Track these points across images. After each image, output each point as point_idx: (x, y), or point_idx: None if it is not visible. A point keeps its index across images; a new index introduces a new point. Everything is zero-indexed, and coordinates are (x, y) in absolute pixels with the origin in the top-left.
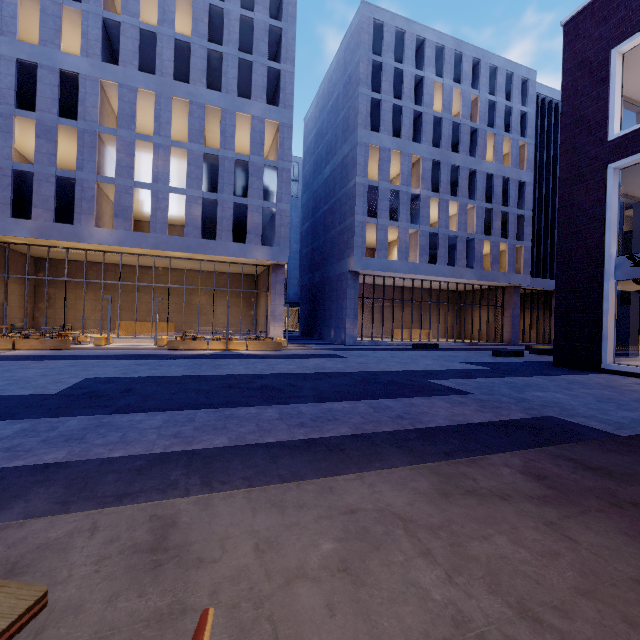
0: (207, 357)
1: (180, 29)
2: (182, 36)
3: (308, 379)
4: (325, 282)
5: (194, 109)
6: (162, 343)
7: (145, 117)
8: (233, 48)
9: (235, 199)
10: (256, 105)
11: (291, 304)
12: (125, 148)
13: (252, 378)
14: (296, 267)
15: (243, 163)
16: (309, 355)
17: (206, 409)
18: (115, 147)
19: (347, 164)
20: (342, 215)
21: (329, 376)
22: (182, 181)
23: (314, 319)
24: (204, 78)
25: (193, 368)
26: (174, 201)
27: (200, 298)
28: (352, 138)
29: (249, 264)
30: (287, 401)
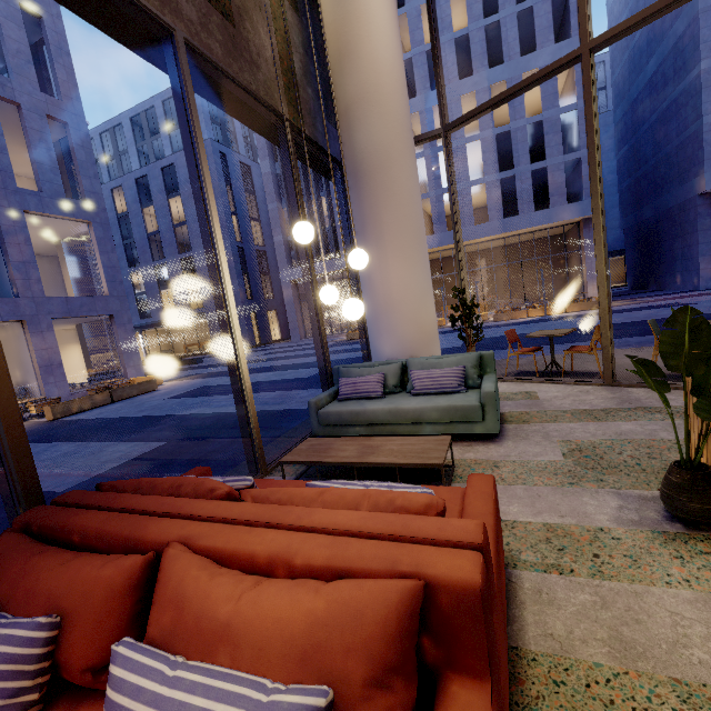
0: (532, 322)
1: (453, 20)
2: (460, 32)
3: (636, 325)
4: (661, 217)
5: (480, 97)
6: (485, 318)
7: (437, 125)
8: (509, 7)
9: (532, 167)
10: (543, 53)
11: (612, 254)
12: (431, 164)
13: (581, 329)
14: (614, 205)
15: (535, 124)
16: (640, 308)
17: (555, 345)
18: (422, 165)
19: (683, 49)
20: (680, 122)
21: (660, 321)
22: (474, 167)
23: (648, 267)
24: (485, 60)
25: (527, 329)
26: (473, 191)
27: (505, 273)
28: (688, 8)
29: (554, 227)
30: (615, 337)
